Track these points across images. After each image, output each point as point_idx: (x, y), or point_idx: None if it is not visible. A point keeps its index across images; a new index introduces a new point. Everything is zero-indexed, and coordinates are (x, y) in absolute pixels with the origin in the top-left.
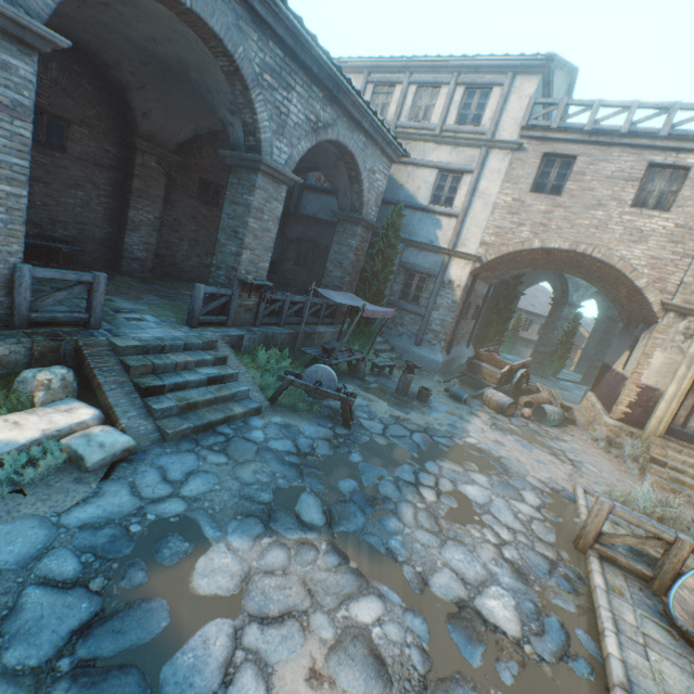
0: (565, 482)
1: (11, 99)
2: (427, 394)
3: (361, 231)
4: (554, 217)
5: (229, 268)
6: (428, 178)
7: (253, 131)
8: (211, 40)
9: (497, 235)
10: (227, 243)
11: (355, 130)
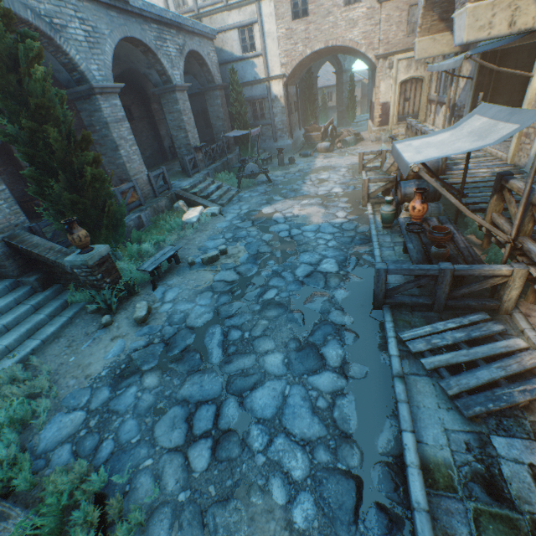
0: (357, 161)
1: (121, 116)
2: (293, 159)
3: (219, 93)
4: (311, 31)
5: (185, 146)
6: (234, 37)
7: (163, 73)
8: (136, 42)
9: (287, 57)
10: (178, 134)
11: (192, 38)
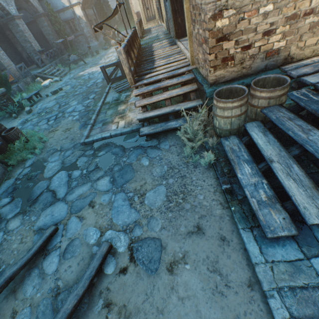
0: None
1: None
2: (98, 51)
3: (44, 18)
4: None
5: (33, 51)
6: None
7: (4, 9)
8: None
9: None
10: (26, 45)
11: None
